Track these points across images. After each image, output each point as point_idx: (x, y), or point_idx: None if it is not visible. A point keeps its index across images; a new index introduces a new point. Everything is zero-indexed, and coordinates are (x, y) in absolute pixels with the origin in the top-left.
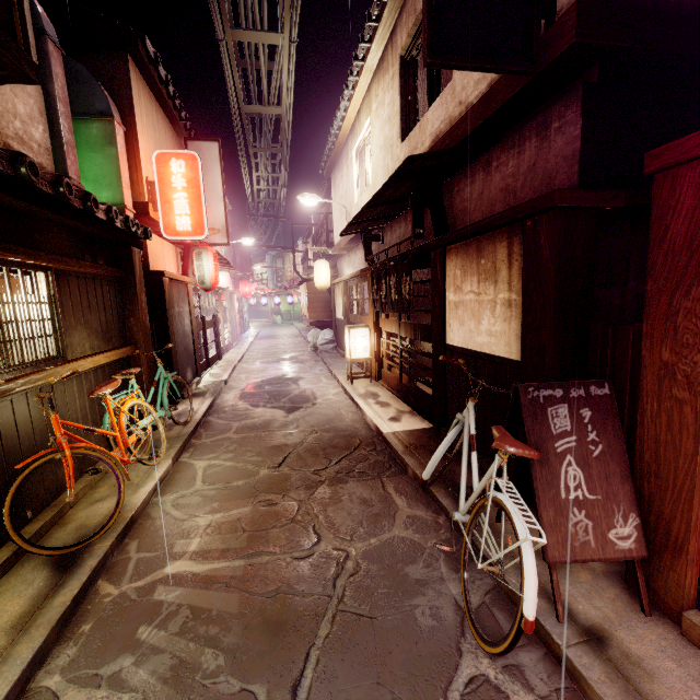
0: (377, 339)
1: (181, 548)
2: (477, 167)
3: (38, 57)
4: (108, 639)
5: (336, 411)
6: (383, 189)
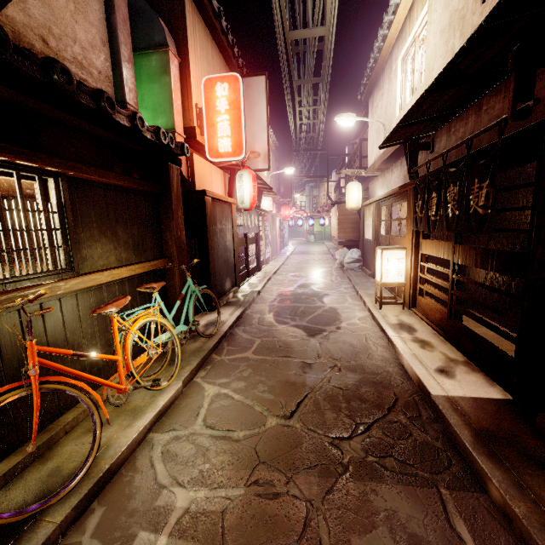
0: (415, 263)
1: None
2: None
3: None
4: None
5: (362, 342)
6: (463, 50)
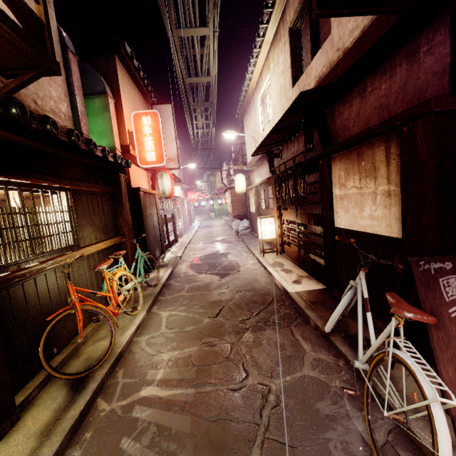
0: (280, 225)
1: (151, 376)
2: (354, 94)
3: (64, 62)
4: (101, 446)
5: (254, 276)
6: (281, 119)
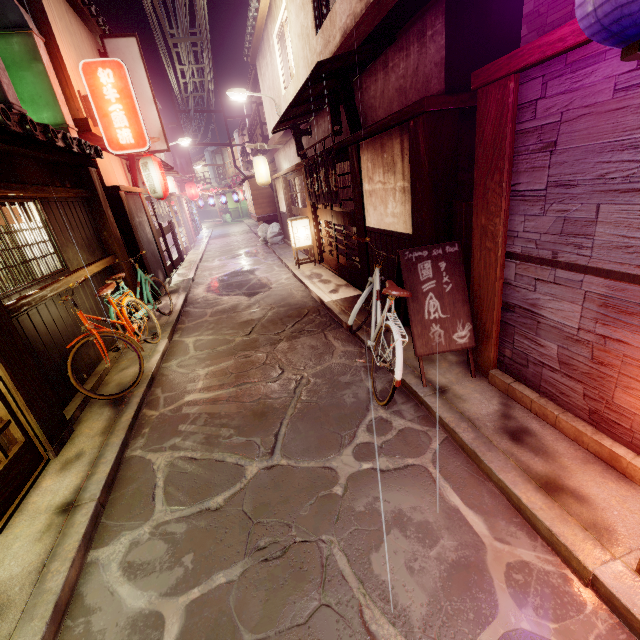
0: (317, 228)
1: (191, 388)
2: (378, 67)
3: None
4: (162, 433)
5: (288, 292)
6: (302, 90)
